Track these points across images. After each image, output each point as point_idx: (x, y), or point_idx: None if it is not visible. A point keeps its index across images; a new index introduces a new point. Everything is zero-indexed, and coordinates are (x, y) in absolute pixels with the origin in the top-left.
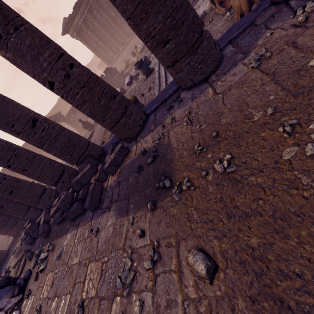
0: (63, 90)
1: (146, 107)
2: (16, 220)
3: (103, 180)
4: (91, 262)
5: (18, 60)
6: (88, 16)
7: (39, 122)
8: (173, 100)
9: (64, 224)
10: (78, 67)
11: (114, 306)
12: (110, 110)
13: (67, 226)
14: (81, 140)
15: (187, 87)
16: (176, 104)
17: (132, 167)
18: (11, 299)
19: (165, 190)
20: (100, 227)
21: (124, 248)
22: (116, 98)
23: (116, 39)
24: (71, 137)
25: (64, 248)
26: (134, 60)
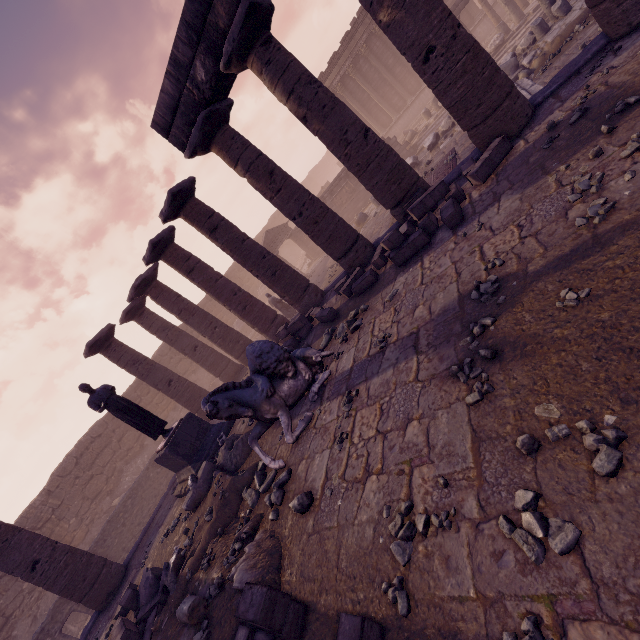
0: (443, 57)
1: (531, 99)
2: (245, 346)
3: (460, 201)
4: (485, 243)
5: (407, 21)
6: (349, 70)
7: (371, 133)
8: (599, 59)
9: (377, 285)
10: (464, 29)
11: (572, 213)
12: (493, 87)
13: (388, 280)
14: (411, 168)
15: (631, 27)
16: (607, 59)
17: (529, 152)
18: (320, 351)
19: (628, 109)
20: (486, 220)
21: (562, 186)
22: (501, 73)
23: (389, 103)
24: (402, 160)
25: (398, 288)
26: (430, 122)
